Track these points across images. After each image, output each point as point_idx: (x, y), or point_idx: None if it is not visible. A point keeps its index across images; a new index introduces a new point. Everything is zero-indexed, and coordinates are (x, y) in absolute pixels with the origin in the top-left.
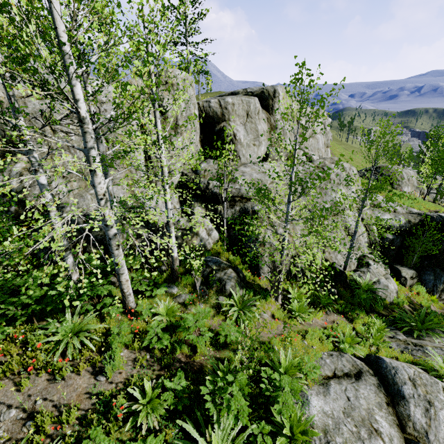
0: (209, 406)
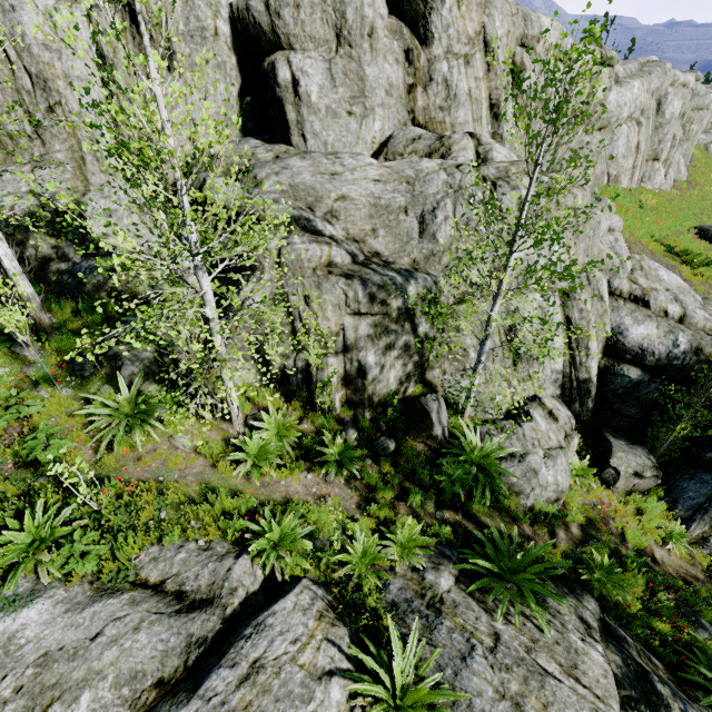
0: None
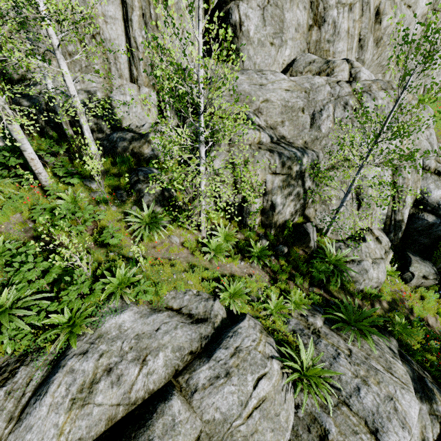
0: (8, 270)
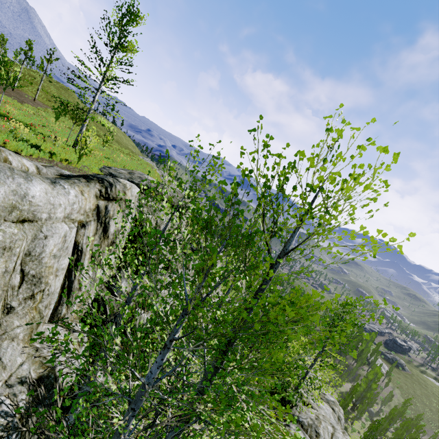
0: None
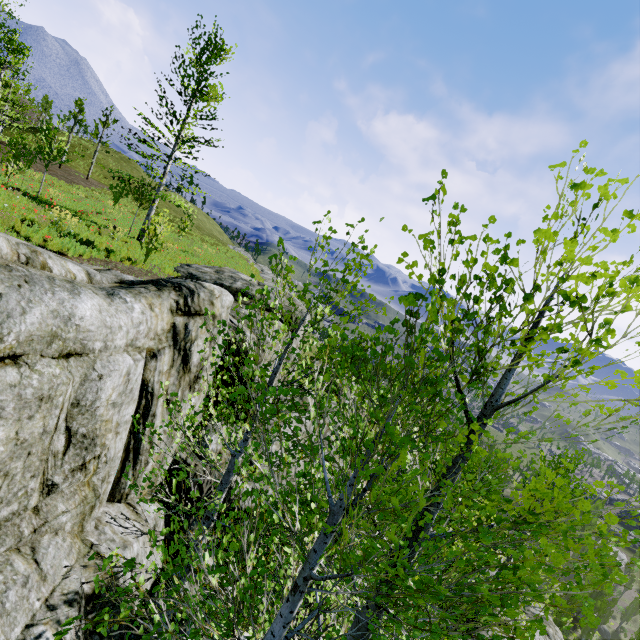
0: None
